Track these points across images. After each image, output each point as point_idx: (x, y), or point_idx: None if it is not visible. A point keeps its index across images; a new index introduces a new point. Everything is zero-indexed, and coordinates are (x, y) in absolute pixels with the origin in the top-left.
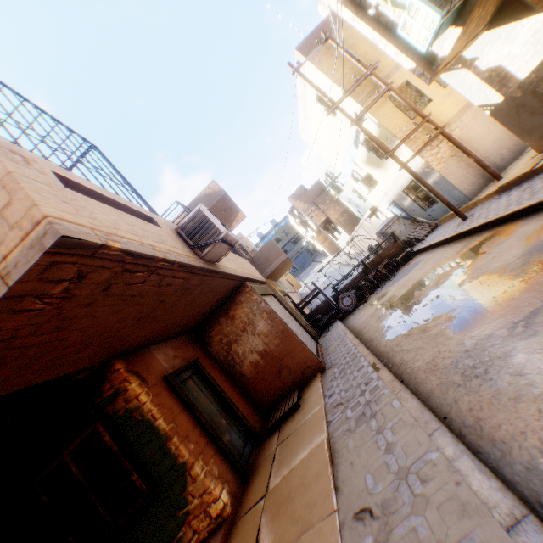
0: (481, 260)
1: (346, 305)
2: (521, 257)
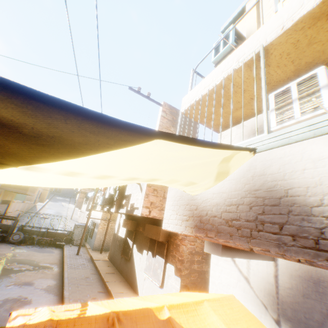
0: (32, 272)
1: (14, 238)
2: (24, 282)
